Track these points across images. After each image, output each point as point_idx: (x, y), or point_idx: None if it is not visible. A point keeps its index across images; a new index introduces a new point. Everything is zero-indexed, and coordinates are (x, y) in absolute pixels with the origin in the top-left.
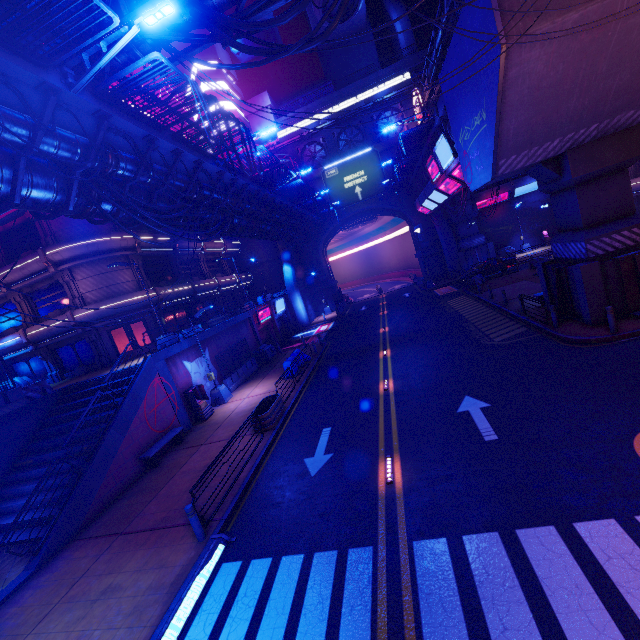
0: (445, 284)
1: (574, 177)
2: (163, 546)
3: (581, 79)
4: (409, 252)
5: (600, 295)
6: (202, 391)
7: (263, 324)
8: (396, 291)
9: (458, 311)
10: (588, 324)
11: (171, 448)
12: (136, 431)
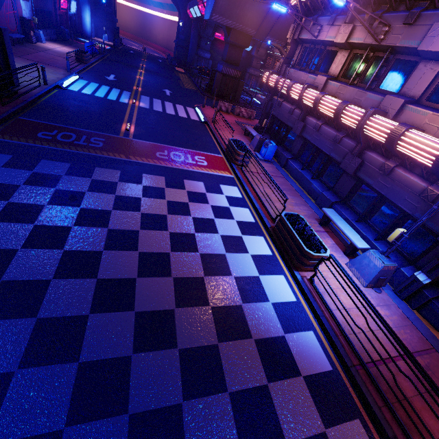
0: (182, 67)
1: (230, 40)
2: (50, 67)
3: (242, 5)
4: (172, 37)
5: (218, 86)
6: (31, 25)
7: (61, 11)
8: (155, 56)
9: (180, 77)
10: (211, 95)
11: (16, 43)
12: (1, 18)
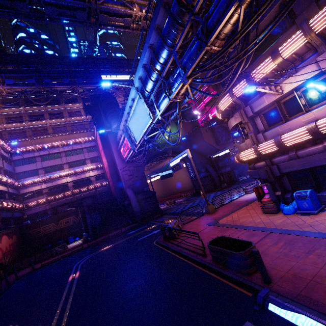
0: None
1: None
2: None
3: None
4: None
5: None
6: None
7: None
8: None
9: None
10: None
11: None
12: None
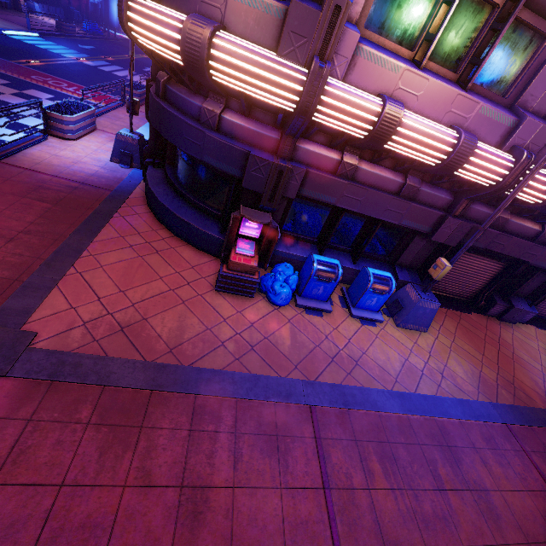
0: None
1: None
2: (11, 23)
3: None
4: None
5: None
6: None
7: None
8: None
9: None
10: None
11: None
12: None
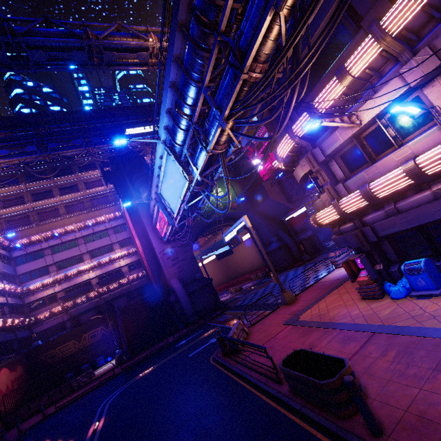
0: None
1: None
2: None
3: None
4: None
5: None
6: None
7: None
8: None
9: None
10: None
11: None
12: None
